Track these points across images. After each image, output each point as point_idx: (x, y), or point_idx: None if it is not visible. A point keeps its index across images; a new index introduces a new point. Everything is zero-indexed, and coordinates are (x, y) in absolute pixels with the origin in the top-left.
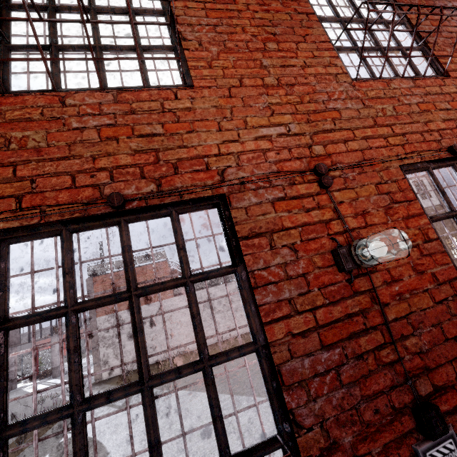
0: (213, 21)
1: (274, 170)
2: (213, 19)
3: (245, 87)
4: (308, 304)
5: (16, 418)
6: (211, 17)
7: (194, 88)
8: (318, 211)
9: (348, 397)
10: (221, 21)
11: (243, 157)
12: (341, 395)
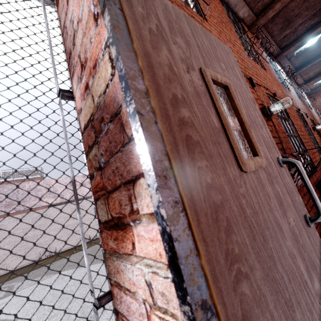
0: None
1: None
2: None
3: (222, 35)
4: None
5: None
6: None
7: (208, 23)
8: (253, 94)
9: None
10: (206, 1)
11: None
12: None
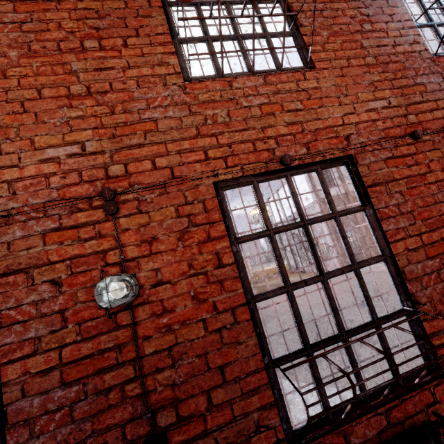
0: (22, 16)
1: (55, 197)
2: (22, 14)
3: (43, 99)
4: (57, 341)
5: None
6: (20, 11)
7: None
8: (96, 241)
9: (78, 431)
10: (31, 16)
11: (20, 184)
12: (71, 430)
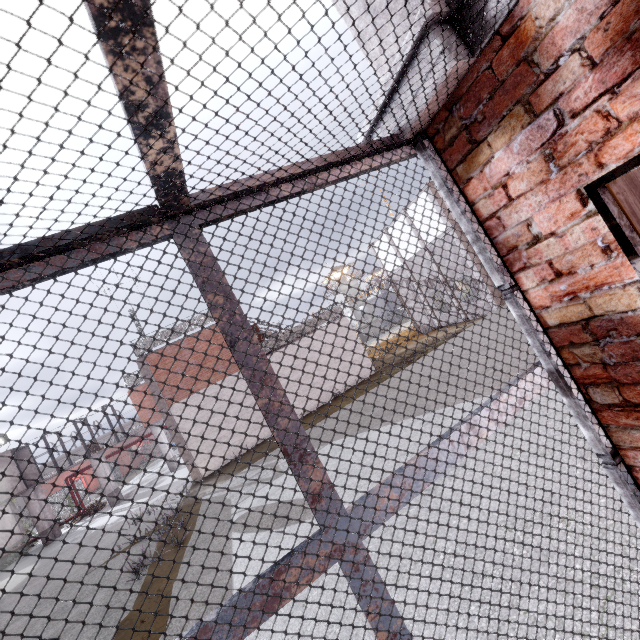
0: None
1: None
2: None
3: None
4: None
5: (126, 538)
6: None
7: None
8: None
9: None
10: None
11: None
12: None
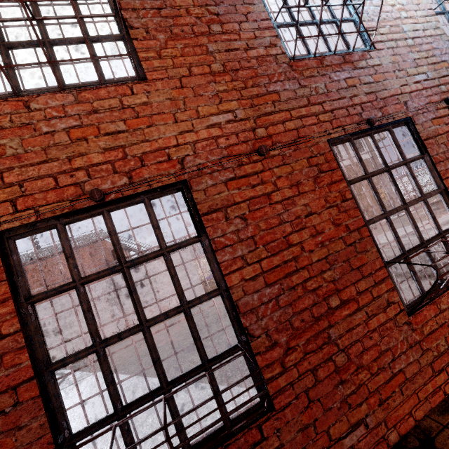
0: None
1: None
2: None
3: None
4: None
5: None
6: None
7: None
8: None
9: None
10: None
11: None
12: None
